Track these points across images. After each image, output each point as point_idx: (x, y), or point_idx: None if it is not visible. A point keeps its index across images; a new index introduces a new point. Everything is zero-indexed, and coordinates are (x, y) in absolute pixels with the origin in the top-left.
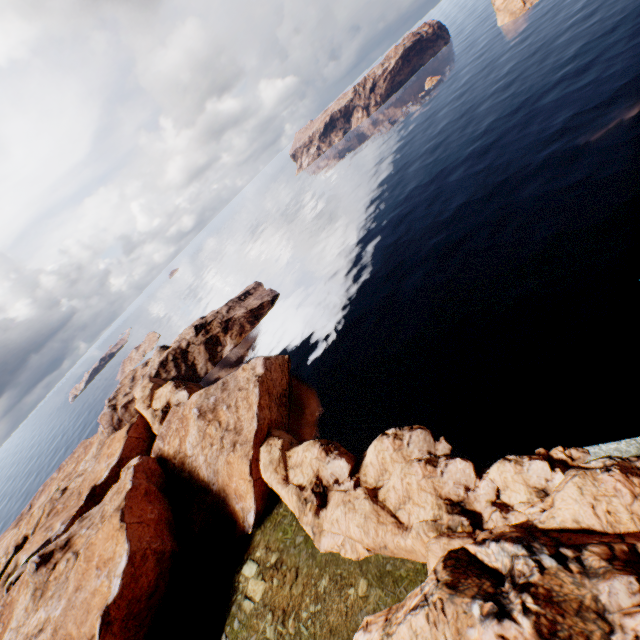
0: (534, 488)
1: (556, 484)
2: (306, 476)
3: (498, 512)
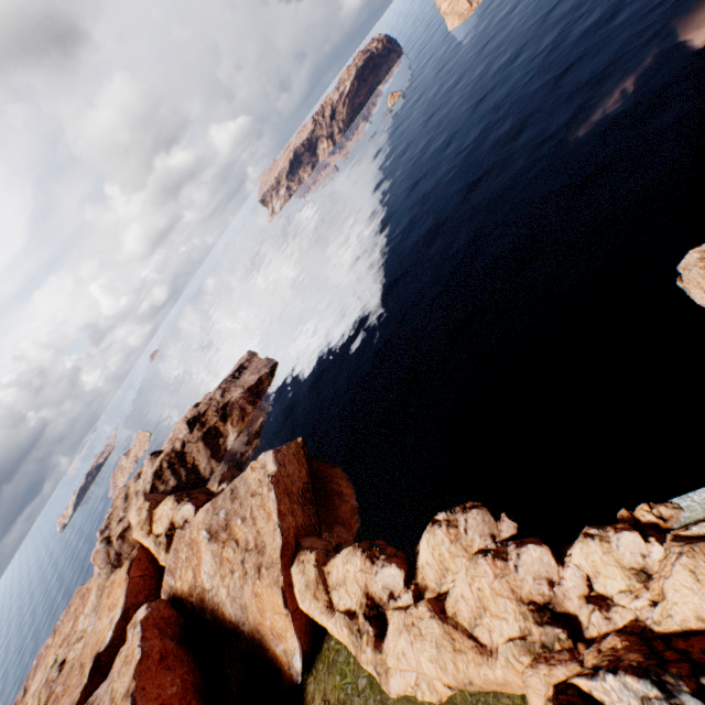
0: (631, 569)
1: (656, 560)
2: (353, 597)
3: (597, 612)
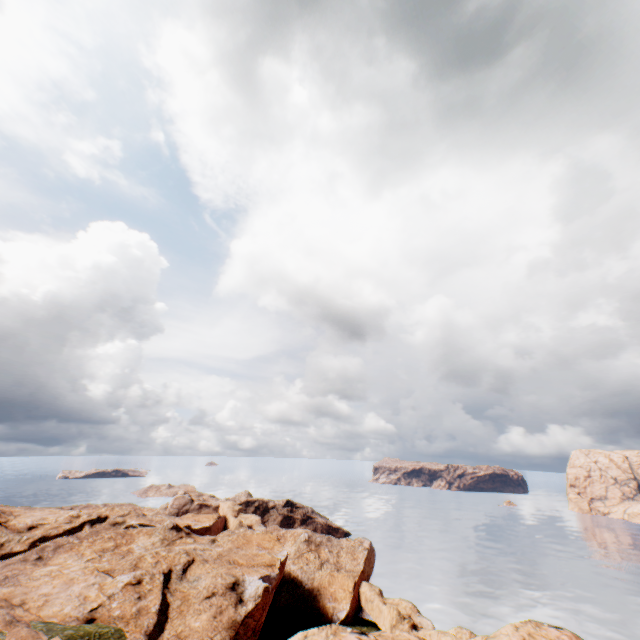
0: None
1: None
2: (401, 611)
3: None
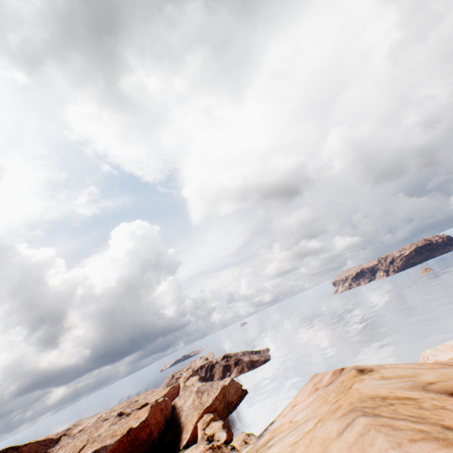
0: None
1: None
2: (210, 431)
3: None
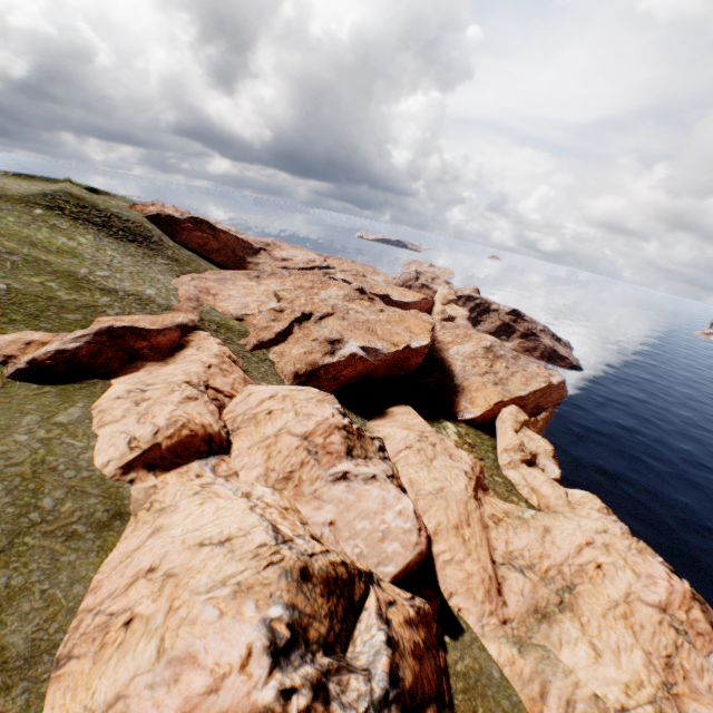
0: None
1: None
2: (529, 446)
3: None
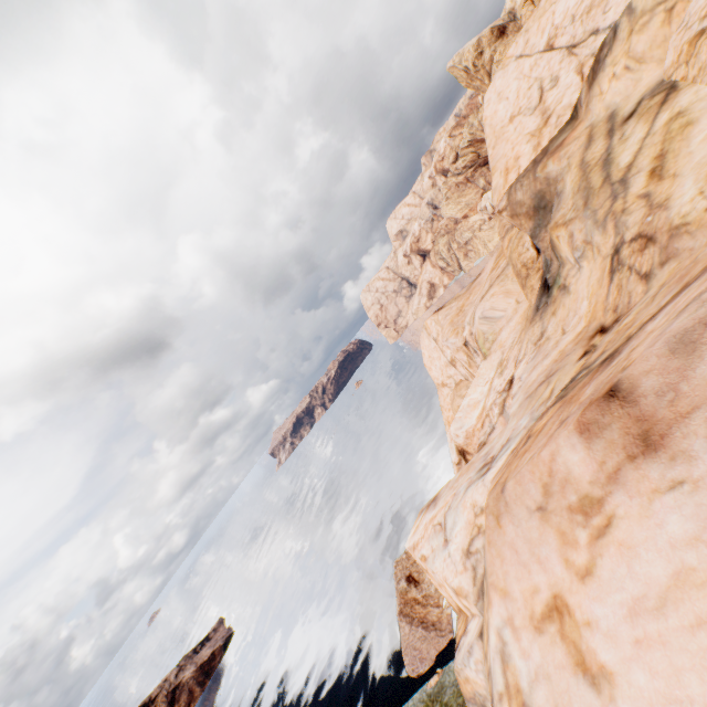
0: None
1: None
2: None
3: None
